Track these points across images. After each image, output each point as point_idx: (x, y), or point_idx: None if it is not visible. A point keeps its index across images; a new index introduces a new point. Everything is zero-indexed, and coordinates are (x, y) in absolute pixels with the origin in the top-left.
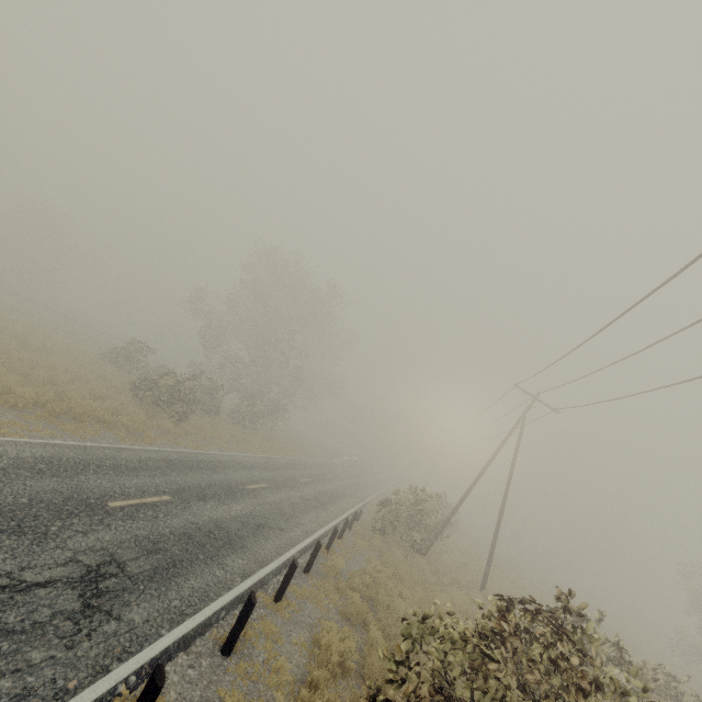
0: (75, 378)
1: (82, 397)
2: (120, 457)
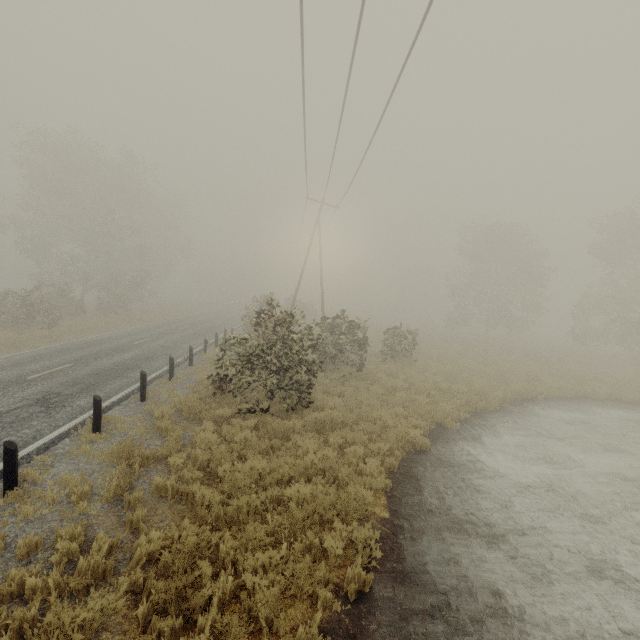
0: None
1: None
2: (15, 360)
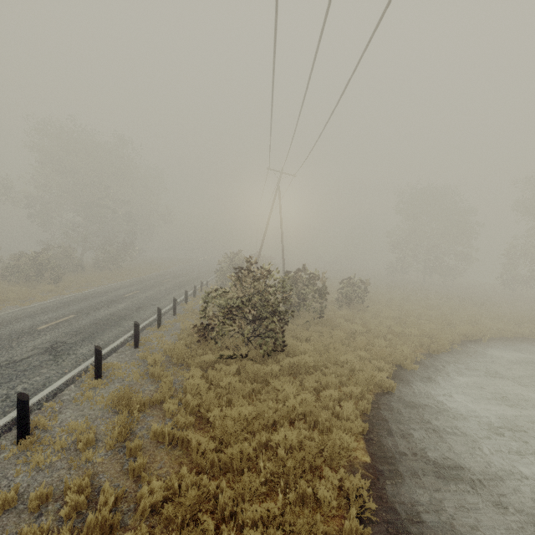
0: None
1: None
2: (27, 312)
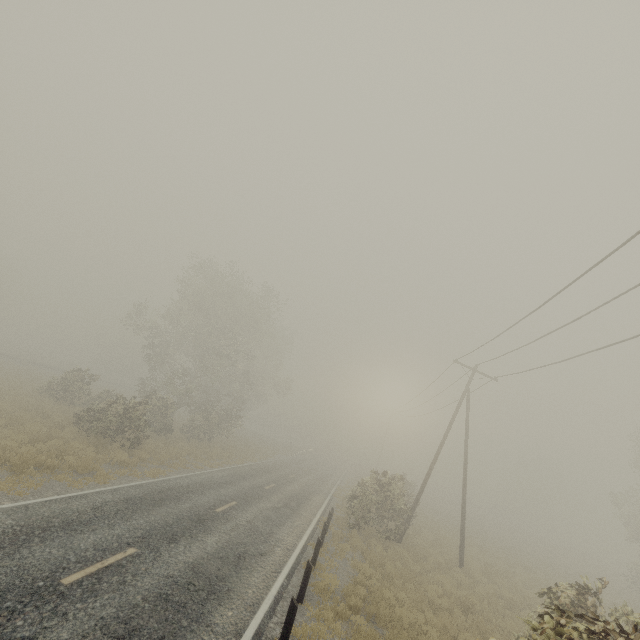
0: (9, 422)
1: (19, 443)
2: (70, 510)
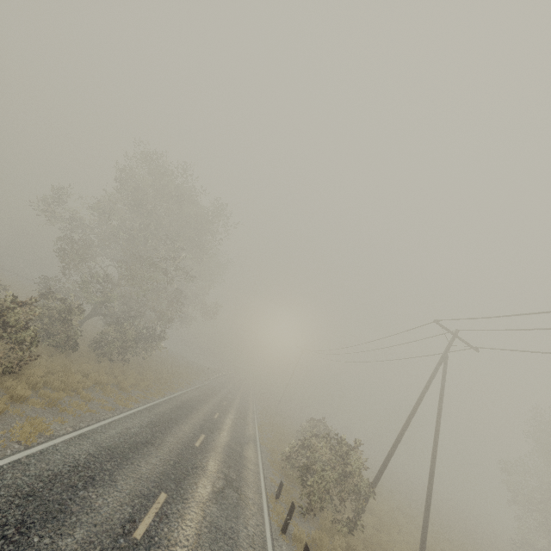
0: None
1: None
2: None
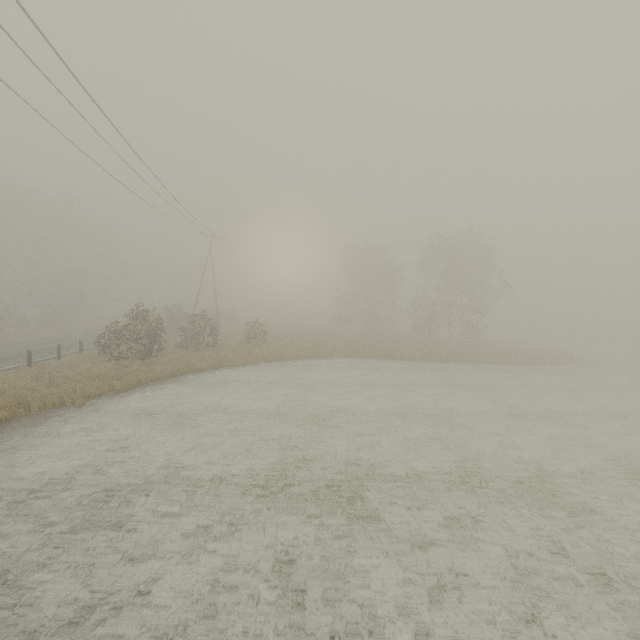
0: None
1: None
2: None
